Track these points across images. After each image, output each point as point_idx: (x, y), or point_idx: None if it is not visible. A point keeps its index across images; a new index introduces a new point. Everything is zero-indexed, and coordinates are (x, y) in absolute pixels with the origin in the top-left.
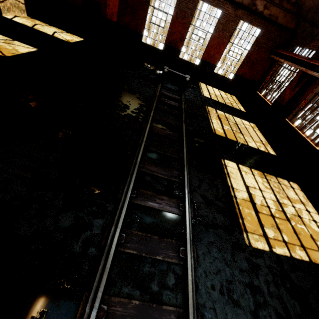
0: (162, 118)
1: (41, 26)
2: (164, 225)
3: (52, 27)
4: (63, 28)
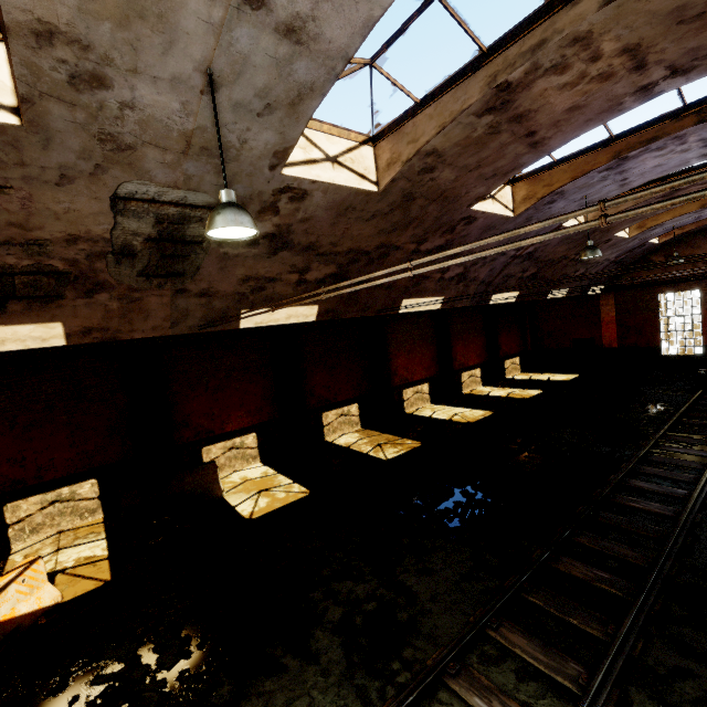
0: (699, 414)
1: (536, 376)
2: (690, 459)
3: (544, 374)
4: (554, 372)
